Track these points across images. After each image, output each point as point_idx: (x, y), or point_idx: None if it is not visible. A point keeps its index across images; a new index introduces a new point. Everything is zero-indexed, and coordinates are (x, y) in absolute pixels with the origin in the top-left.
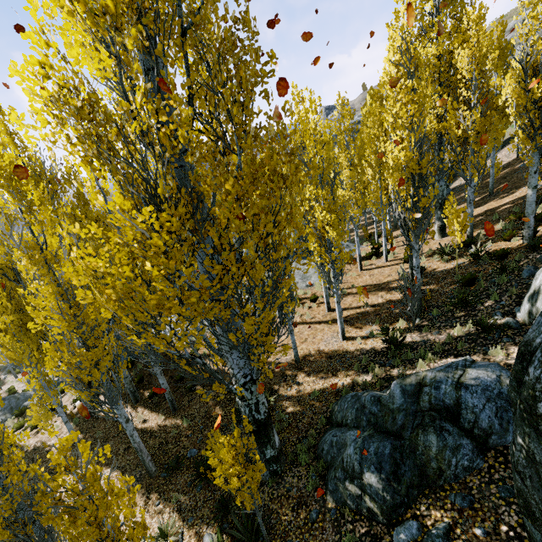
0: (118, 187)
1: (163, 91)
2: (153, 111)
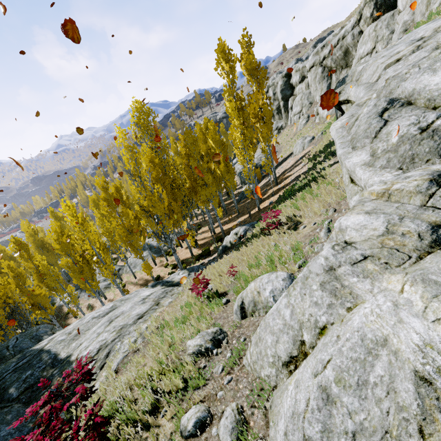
0: None
1: None
2: None
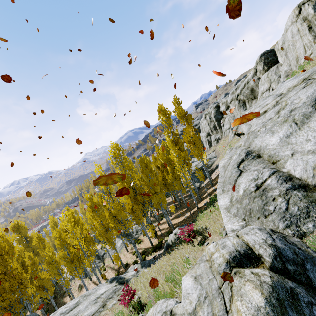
0: None
1: None
2: None
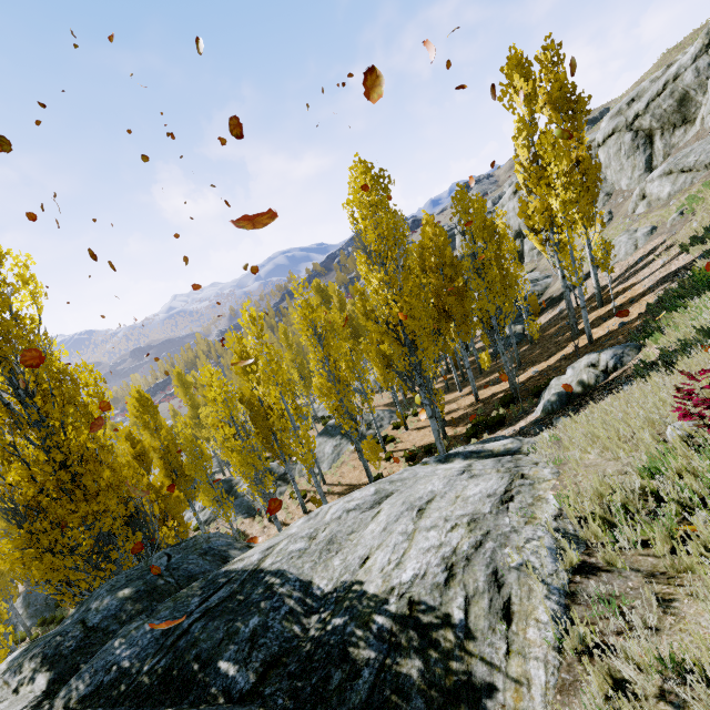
0: (51, 477)
1: (47, 445)
2: (16, 484)
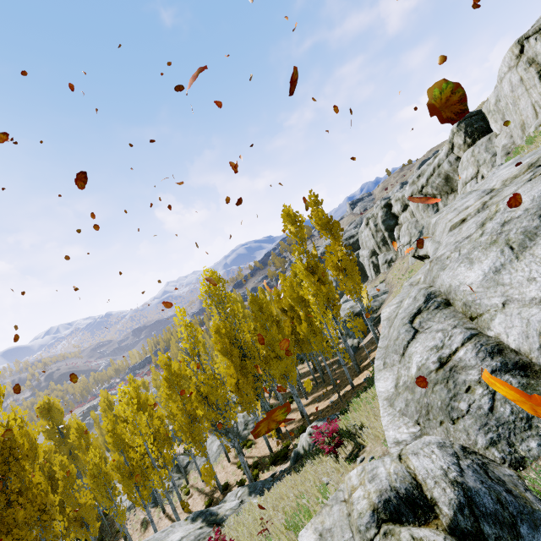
0: None
1: None
2: None
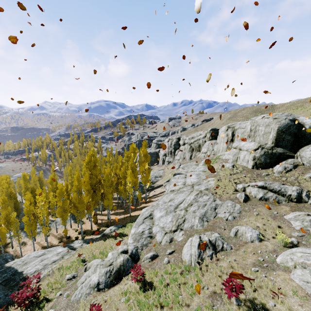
0: None
1: None
2: None
